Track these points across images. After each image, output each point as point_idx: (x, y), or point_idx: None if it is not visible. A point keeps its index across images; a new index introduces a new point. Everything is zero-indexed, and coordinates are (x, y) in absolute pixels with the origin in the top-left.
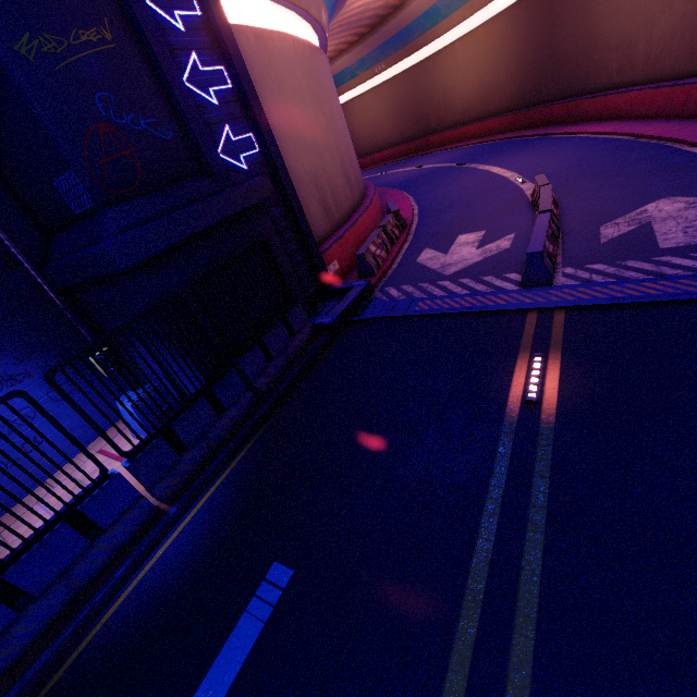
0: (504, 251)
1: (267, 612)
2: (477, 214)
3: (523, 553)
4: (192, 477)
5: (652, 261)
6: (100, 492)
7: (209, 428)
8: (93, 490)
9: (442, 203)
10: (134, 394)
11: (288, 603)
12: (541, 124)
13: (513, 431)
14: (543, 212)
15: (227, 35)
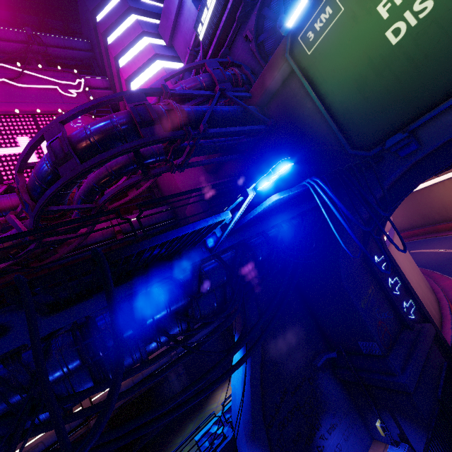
0: None
1: None
2: None
3: None
4: None
5: None
6: None
7: None
8: None
9: None
10: (399, 450)
11: None
12: None
13: None
14: None
15: (396, 266)
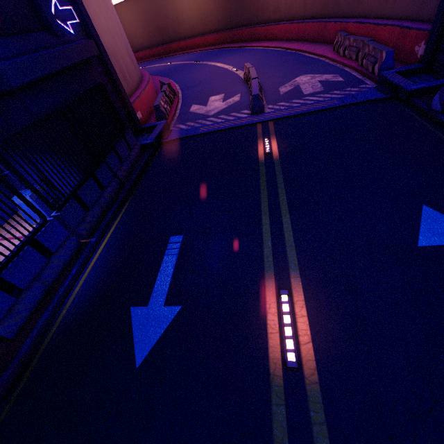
0: (237, 101)
1: (177, 251)
2: (216, 86)
3: (279, 196)
4: (96, 225)
5: (302, 99)
6: (46, 229)
7: (98, 198)
8: (39, 229)
9: (193, 82)
10: (27, 191)
11: (186, 245)
12: (238, 41)
13: (264, 165)
14: (254, 79)
15: None
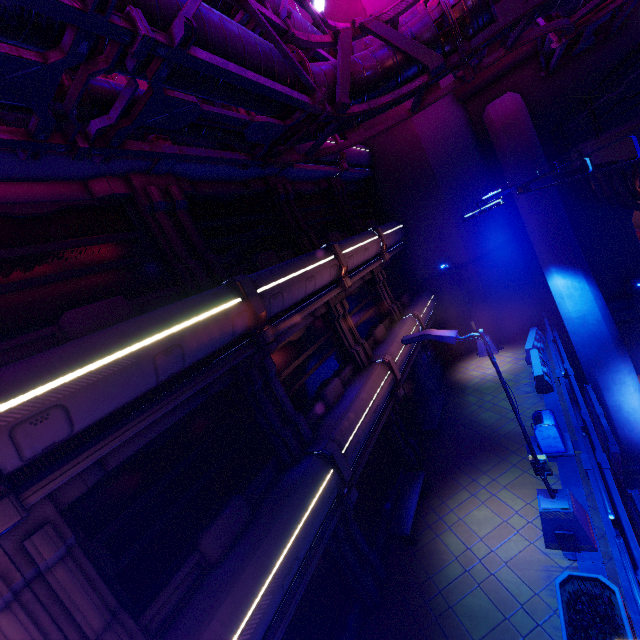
0: None
1: None
2: None
3: None
4: None
5: None
6: None
7: None
8: None
9: None
10: None
11: None
12: None
13: None
14: None
15: None
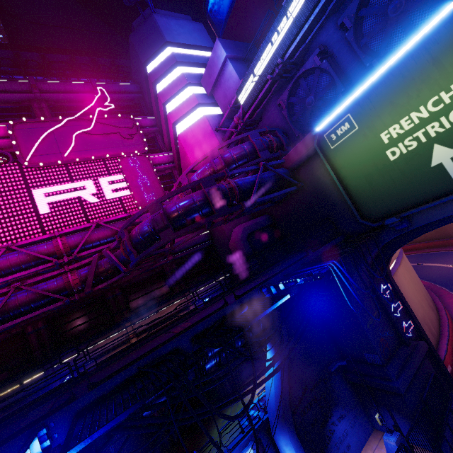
0: None
1: None
2: None
3: None
4: None
5: None
6: None
7: None
8: None
9: None
10: (392, 436)
11: None
12: None
13: None
14: None
15: (399, 292)
